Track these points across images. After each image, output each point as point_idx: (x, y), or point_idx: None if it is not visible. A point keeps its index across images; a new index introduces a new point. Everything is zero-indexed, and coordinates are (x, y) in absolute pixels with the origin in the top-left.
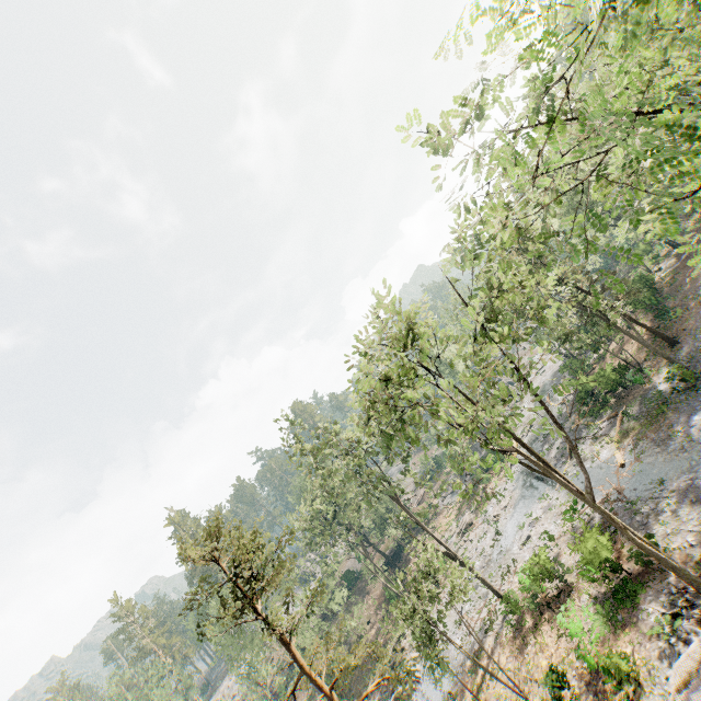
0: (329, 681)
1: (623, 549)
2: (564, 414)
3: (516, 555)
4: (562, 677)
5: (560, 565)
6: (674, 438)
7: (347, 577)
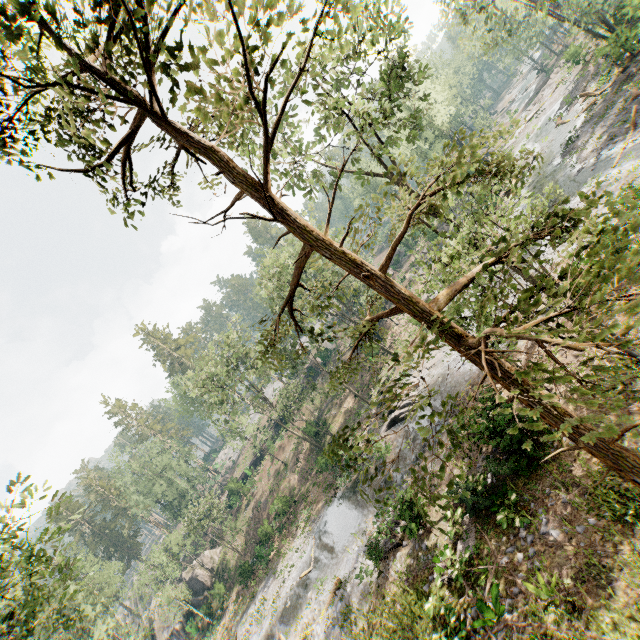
0: (313, 430)
1: None
2: (598, 111)
3: (549, 256)
4: None
5: None
6: None
7: (321, 354)
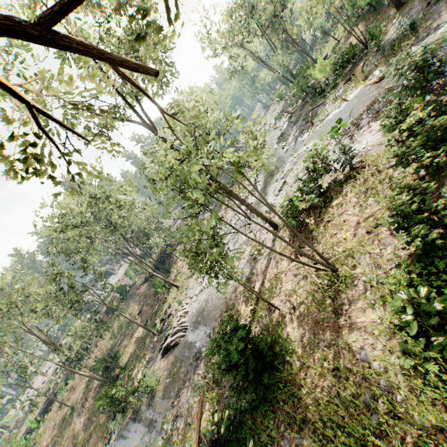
0: (103, 365)
1: (425, 101)
2: (294, 120)
3: (273, 201)
4: (423, 201)
5: (347, 150)
6: (444, 21)
7: (120, 290)
